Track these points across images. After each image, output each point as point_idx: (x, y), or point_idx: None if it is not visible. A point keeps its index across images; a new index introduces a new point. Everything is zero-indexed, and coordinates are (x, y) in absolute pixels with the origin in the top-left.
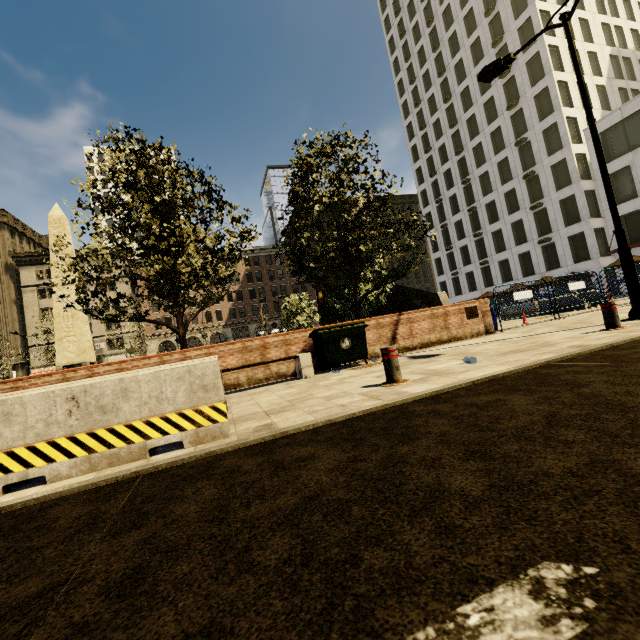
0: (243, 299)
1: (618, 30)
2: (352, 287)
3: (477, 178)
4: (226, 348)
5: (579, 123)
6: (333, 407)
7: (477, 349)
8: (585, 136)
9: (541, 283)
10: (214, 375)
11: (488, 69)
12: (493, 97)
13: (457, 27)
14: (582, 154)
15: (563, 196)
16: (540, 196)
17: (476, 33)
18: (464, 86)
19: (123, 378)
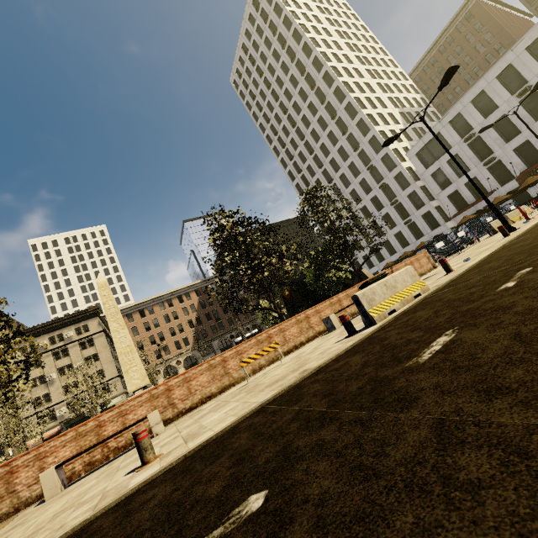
0: (202, 323)
1: (397, 99)
2: (351, 264)
3: (348, 194)
4: (323, 305)
5: (400, 151)
6: (447, 277)
7: (452, 265)
8: (407, 157)
9: (421, 246)
10: (413, 271)
11: (387, 142)
12: (342, 146)
13: (305, 112)
14: (409, 167)
15: (408, 193)
16: (394, 196)
17: (318, 114)
18: (320, 143)
19: (392, 276)
